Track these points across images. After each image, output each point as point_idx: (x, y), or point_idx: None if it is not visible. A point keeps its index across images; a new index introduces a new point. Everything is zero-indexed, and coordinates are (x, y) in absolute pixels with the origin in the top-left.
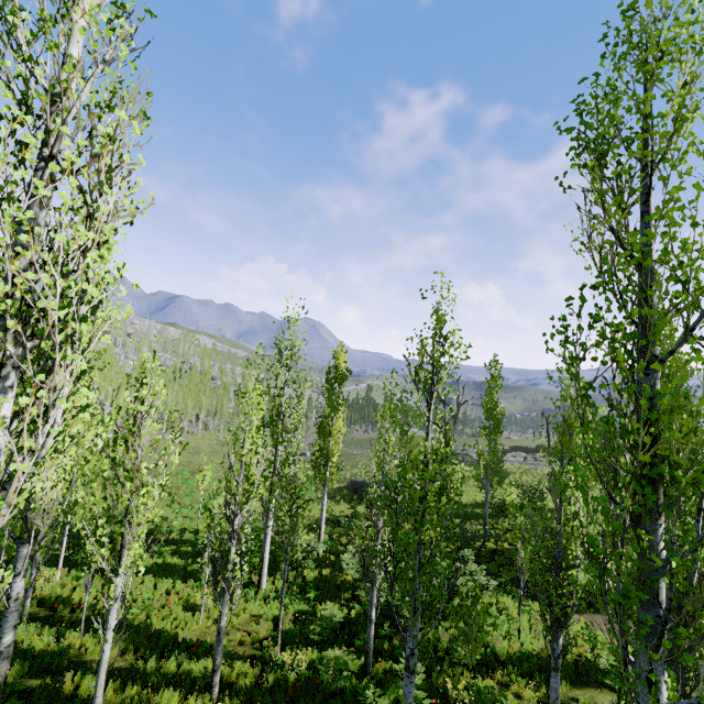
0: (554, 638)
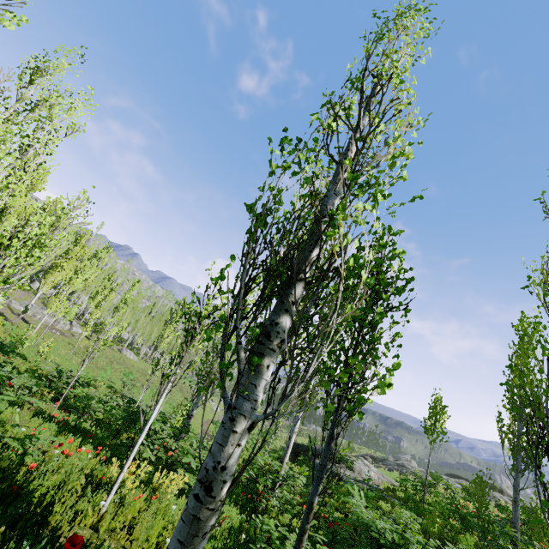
0: None
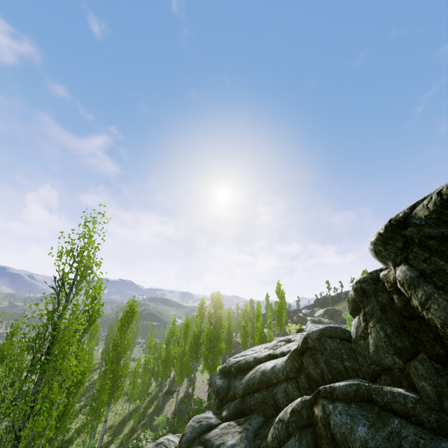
0: None
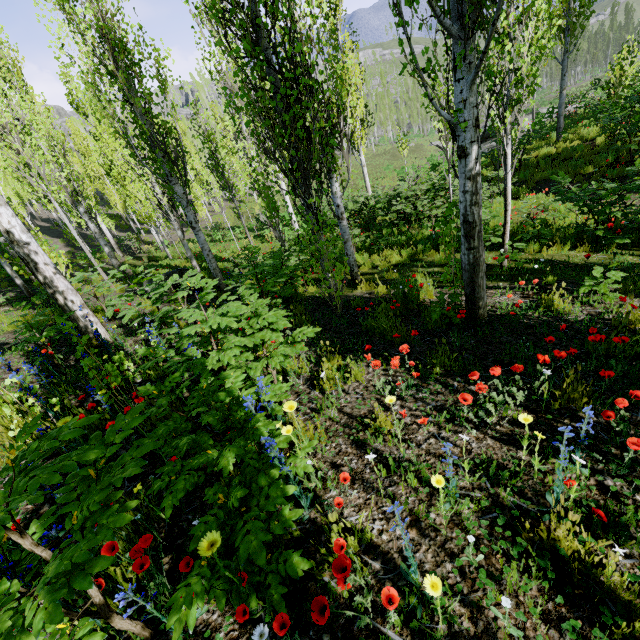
0: None
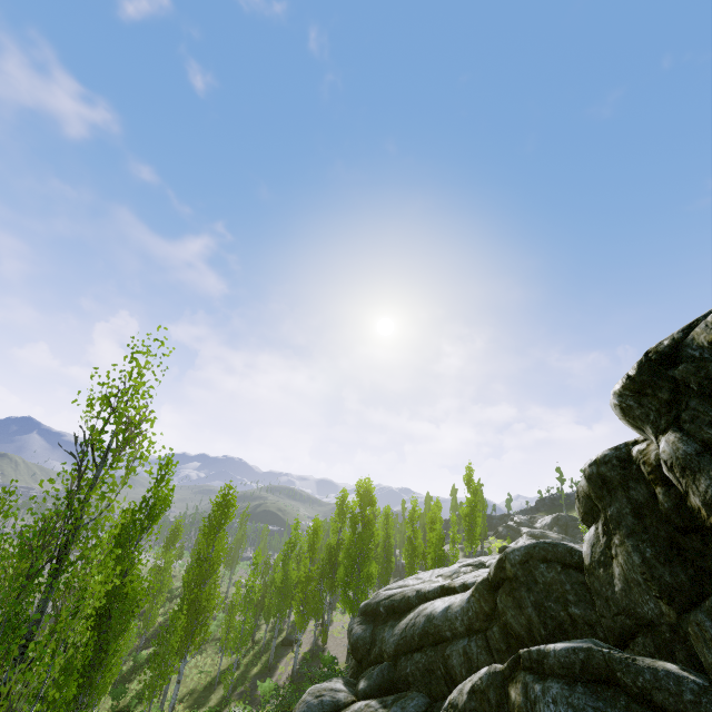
0: None
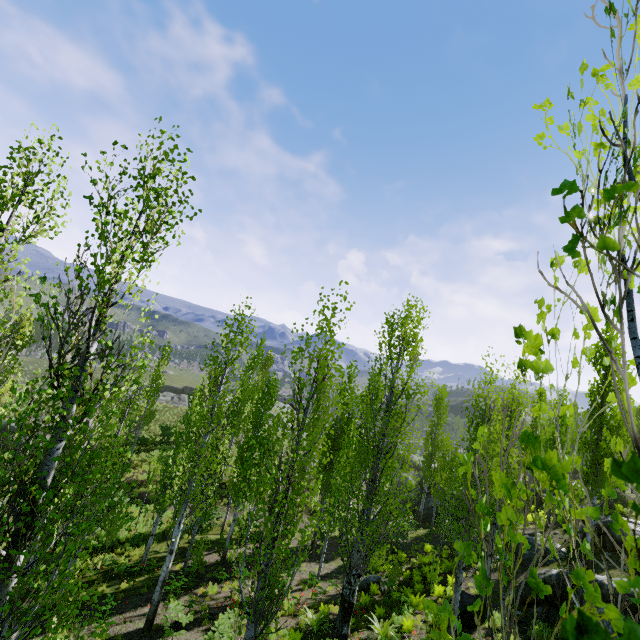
0: (156, 521)
